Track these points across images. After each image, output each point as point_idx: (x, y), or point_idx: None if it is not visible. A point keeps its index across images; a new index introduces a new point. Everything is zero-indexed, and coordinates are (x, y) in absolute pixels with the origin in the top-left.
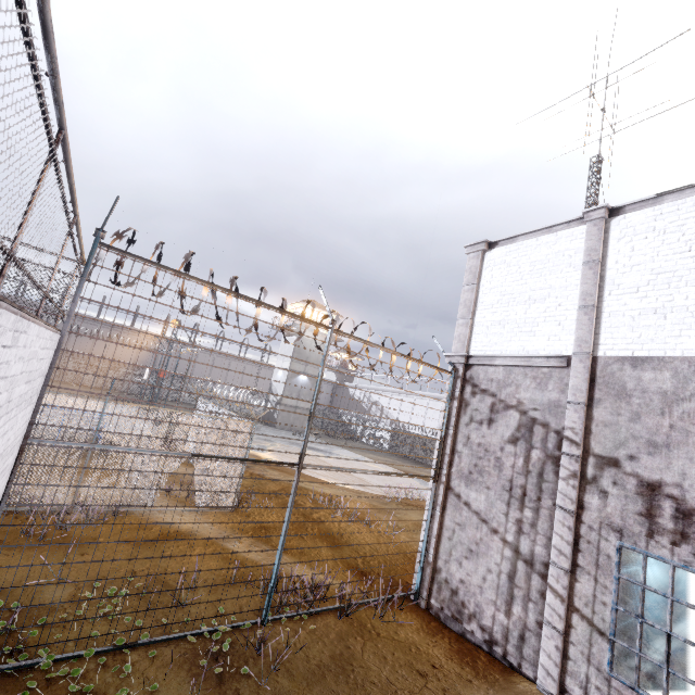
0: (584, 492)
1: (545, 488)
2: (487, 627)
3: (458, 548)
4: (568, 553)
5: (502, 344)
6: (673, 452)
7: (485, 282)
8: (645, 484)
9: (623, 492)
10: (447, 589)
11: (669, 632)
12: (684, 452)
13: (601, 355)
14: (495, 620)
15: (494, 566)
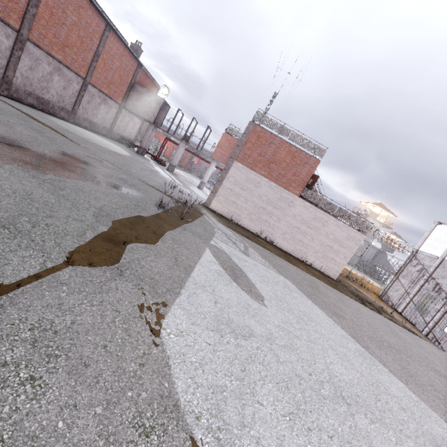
0: (425, 283)
1: (418, 281)
2: (393, 303)
3: (393, 289)
4: (415, 292)
5: (427, 250)
6: (445, 279)
7: (433, 233)
8: (437, 283)
9: (432, 284)
10: (387, 296)
11: (425, 304)
12: (446, 279)
13: (445, 259)
14: (395, 302)
15: (400, 293)
